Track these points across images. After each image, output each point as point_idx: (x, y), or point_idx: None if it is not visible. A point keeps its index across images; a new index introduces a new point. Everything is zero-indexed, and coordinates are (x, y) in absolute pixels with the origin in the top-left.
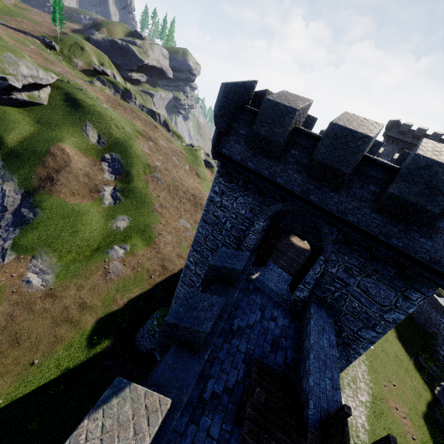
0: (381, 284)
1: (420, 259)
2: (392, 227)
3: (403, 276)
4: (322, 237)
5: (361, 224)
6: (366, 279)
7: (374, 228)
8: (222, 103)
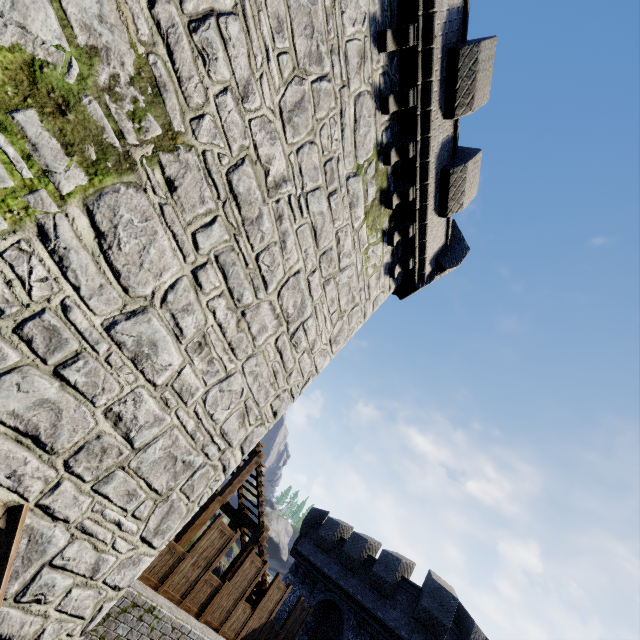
0: None
1: (390, 626)
2: (378, 602)
3: None
4: (344, 623)
5: (363, 601)
6: None
7: (369, 604)
8: (307, 516)
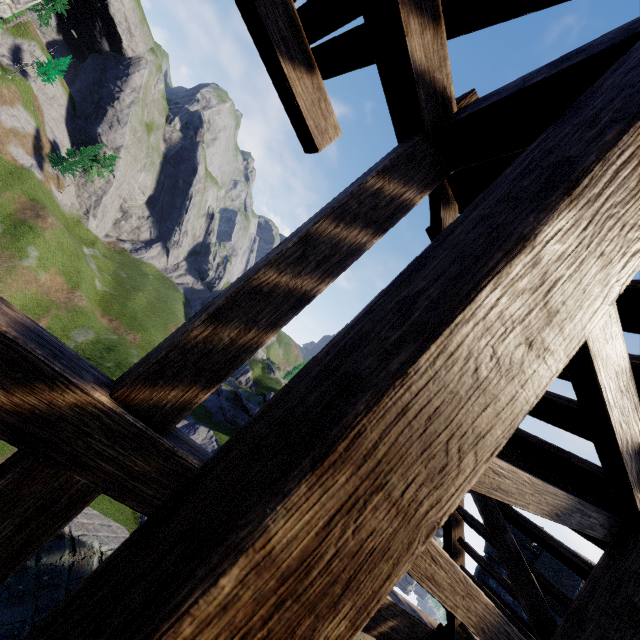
0: None
1: None
2: None
3: None
4: None
5: None
6: None
7: None
8: None
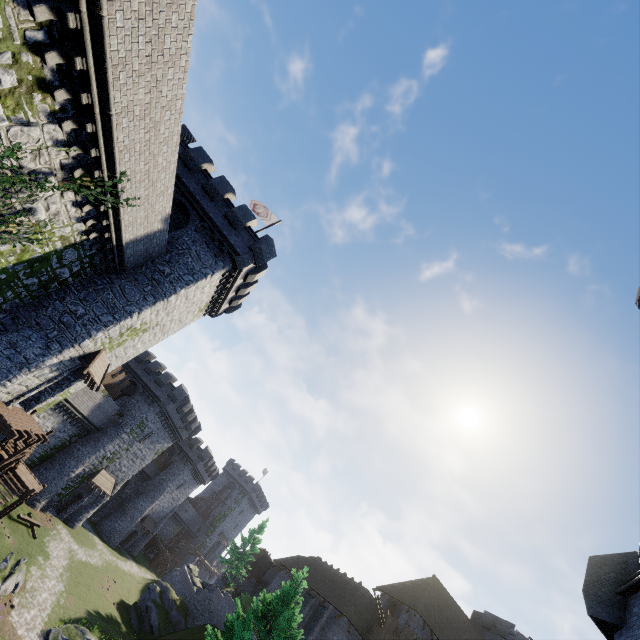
0: (145, 405)
1: (157, 395)
2: (156, 387)
3: (152, 402)
4: (137, 390)
5: (149, 385)
6: (142, 404)
7: (152, 387)
8: None
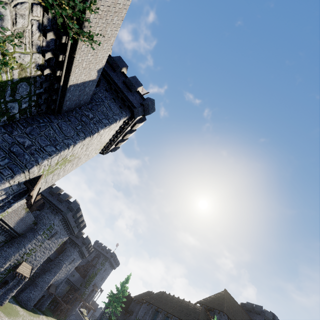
0: (52, 215)
1: (60, 208)
2: (58, 203)
3: (56, 213)
4: (45, 206)
5: (53, 202)
6: (49, 214)
7: (55, 203)
8: None
